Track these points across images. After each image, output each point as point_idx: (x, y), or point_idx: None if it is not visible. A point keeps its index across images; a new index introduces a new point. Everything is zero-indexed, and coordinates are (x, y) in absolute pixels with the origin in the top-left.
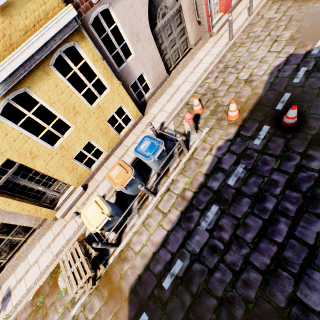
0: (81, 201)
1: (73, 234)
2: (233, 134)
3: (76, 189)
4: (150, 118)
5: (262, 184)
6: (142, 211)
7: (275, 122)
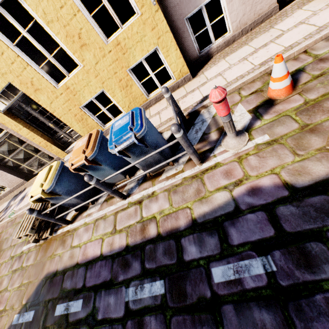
0: None
1: None
2: (313, 180)
3: None
4: (198, 84)
5: None
6: (105, 206)
7: None
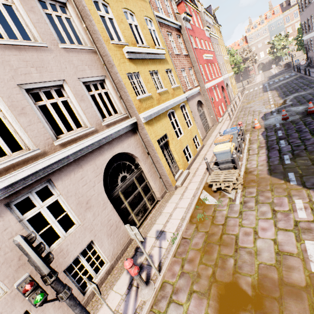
0: (190, 176)
1: (198, 185)
2: (264, 130)
3: (183, 172)
4: (209, 144)
5: (295, 129)
6: (241, 159)
7: (279, 122)
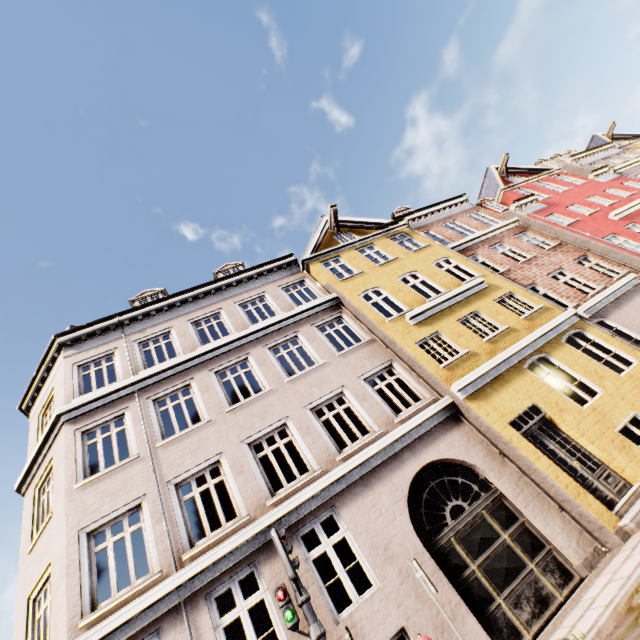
0: None
1: None
2: None
3: None
4: None
5: None
6: None
7: None
